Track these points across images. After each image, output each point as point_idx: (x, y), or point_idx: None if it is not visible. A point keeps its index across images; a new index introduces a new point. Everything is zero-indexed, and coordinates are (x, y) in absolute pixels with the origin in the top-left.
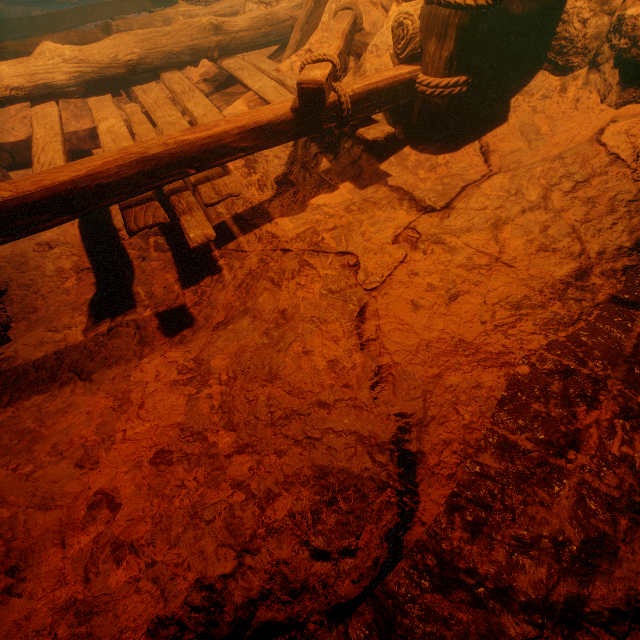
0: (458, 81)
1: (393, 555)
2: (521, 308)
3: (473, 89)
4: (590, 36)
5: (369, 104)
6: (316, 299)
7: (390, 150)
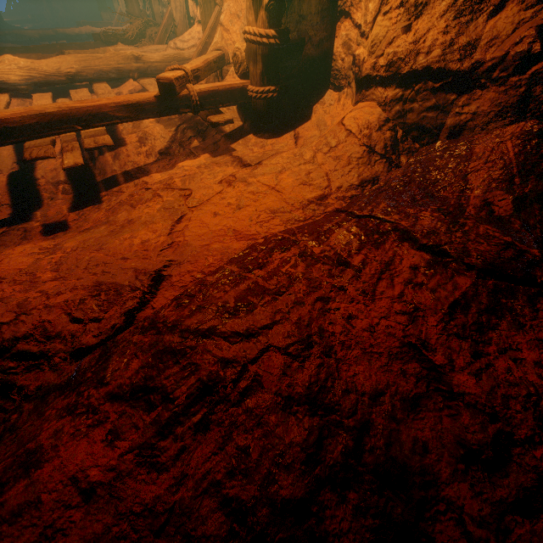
0: (270, 89)
1: (127, 324)
2: (277, 213)
3: (282, 96)
4: (347, 68)
5: (214, 100)
6: (154, 212)
7: (240, 136)
